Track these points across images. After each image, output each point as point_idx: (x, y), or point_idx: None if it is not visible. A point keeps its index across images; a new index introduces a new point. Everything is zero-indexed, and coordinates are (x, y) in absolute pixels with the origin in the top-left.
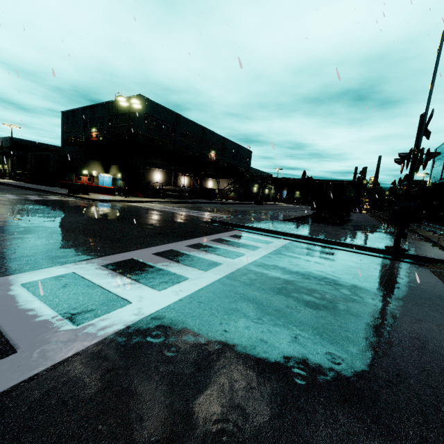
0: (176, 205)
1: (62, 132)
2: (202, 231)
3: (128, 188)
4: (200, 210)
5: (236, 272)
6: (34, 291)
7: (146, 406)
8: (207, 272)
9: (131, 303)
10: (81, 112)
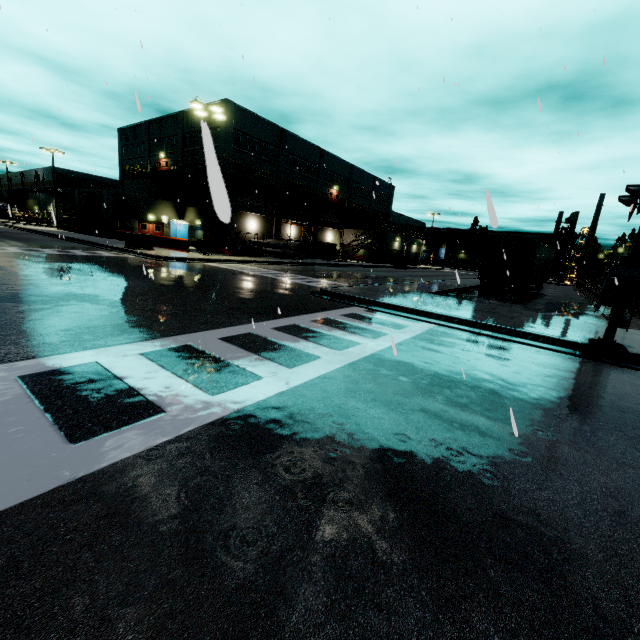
0: (276, 266)
1: (121, 160)
2: (303, 306)
3: (210, 241)
4: (309, 275)
5: (337, 371)
6: (32, 388)
7: (135, 581)
8: (293, 370)
9: (165, 413)
10: (145, 128)
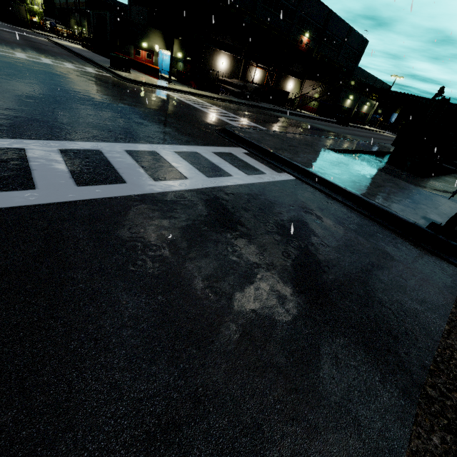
0: (223, 103)
1: None
2: (189, 138)
3: (186, 73)
4: (242, 115)
5: (118, 198)
6: None
7: None
8: (76, 189)
9: None
10: None
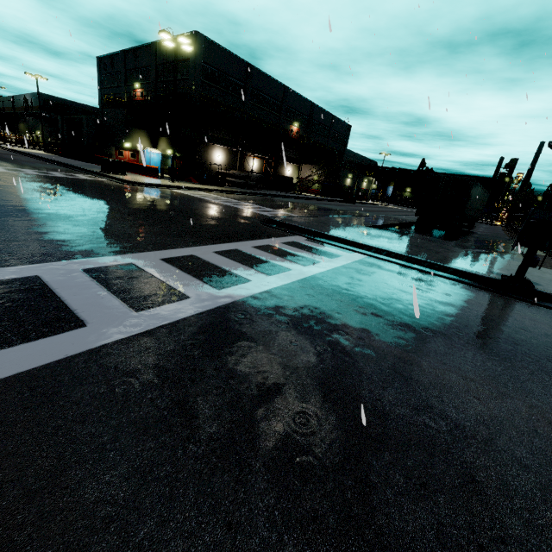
0: (236, 196)
1: (100, 88)
2: (249, 233)
3: (180, 170)
4: (264, 205)
5: (262, 294)
6: None
7: None
8: (220, 292)
9: (85, 326)
10: (121, 57)
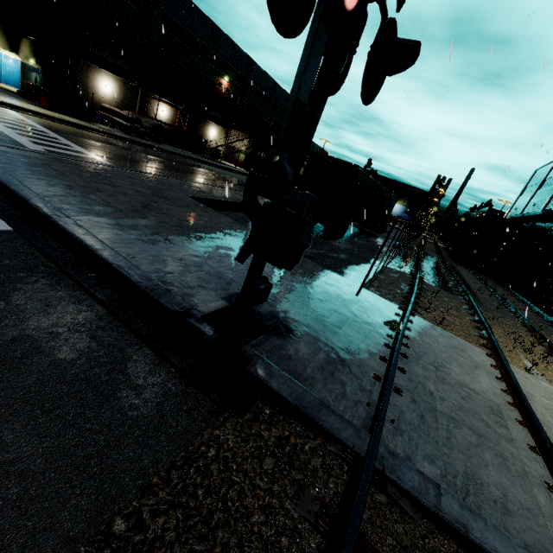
0: (77, 130)
1: None
2: None
3: (40, 88)
4: (90, 146)
5: None
6: None
7: None
8: None
9: None
10: None
